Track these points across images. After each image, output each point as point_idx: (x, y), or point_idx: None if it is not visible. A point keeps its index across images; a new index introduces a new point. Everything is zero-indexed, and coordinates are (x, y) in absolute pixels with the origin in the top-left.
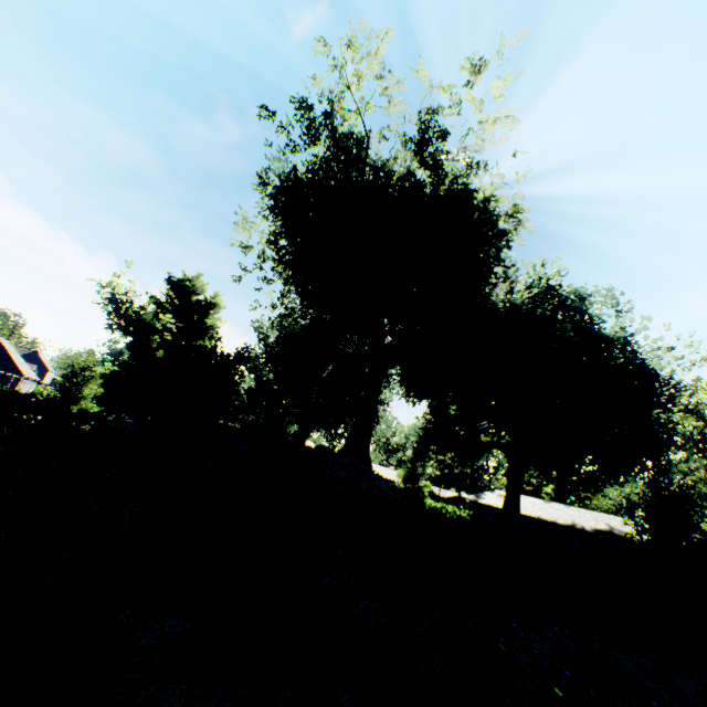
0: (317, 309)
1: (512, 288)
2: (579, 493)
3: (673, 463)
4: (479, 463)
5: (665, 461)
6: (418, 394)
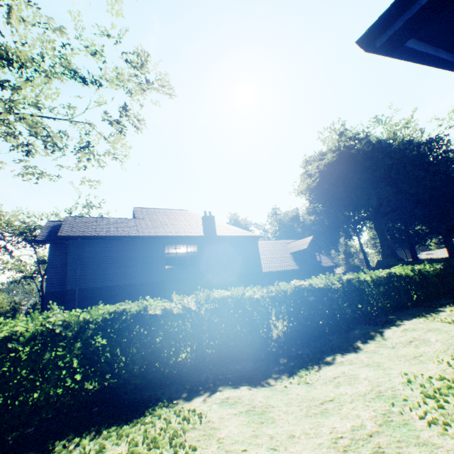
0: (347, 207)
1: None
2: None
3: None
4: None
5: None
6: None
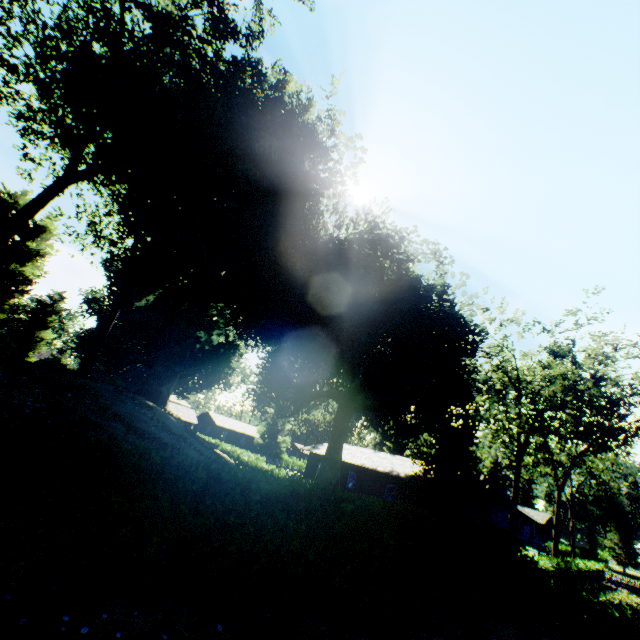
0: (128, 223)
1: (340, 223)
2: (398, 440)
3: (477, 410)
4: (317, 413)
5: (473, 409)
6: (256, 339)
